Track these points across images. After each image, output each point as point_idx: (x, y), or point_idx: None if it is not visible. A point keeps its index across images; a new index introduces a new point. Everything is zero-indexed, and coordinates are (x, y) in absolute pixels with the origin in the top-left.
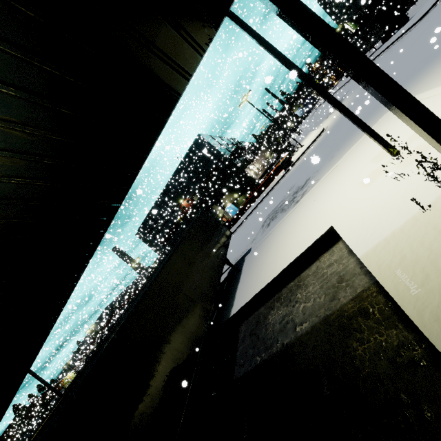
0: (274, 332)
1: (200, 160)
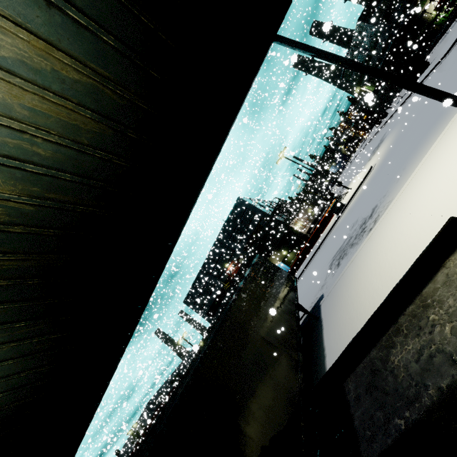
0: (412, 376)
1: (242, 222)
